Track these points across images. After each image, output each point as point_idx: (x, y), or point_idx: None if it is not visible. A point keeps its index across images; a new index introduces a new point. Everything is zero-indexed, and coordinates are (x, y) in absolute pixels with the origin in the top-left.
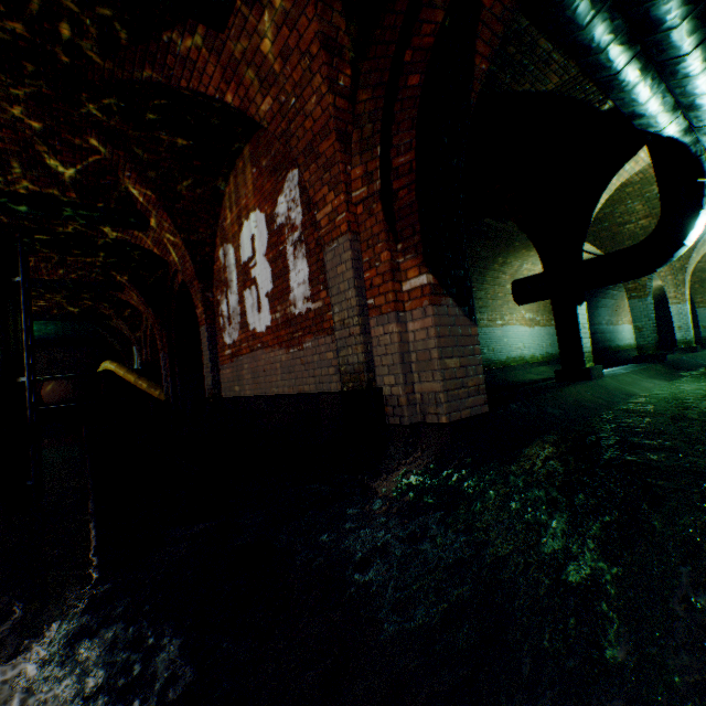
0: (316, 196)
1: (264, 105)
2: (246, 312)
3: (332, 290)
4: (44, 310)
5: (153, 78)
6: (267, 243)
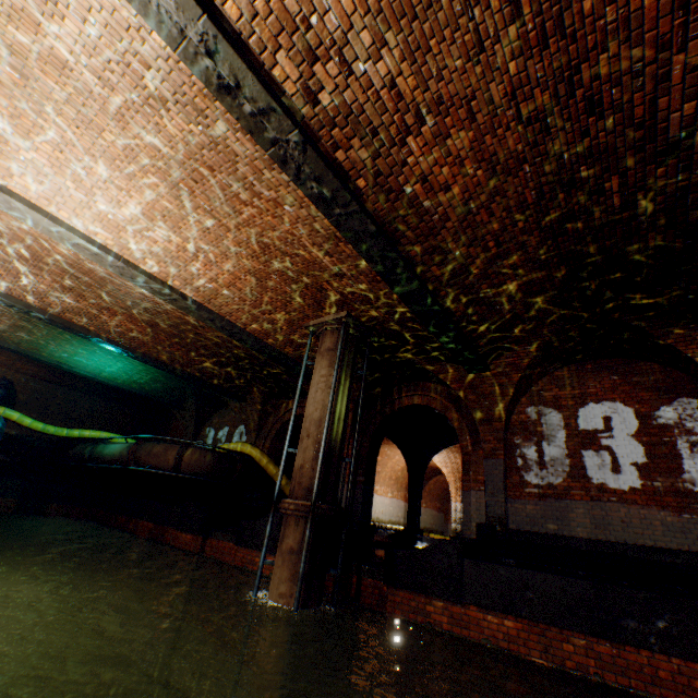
0: None
1: None
2: (584, 467)
3: None
4: (210, 376)
5: (650, 330)
6: (637, 428)
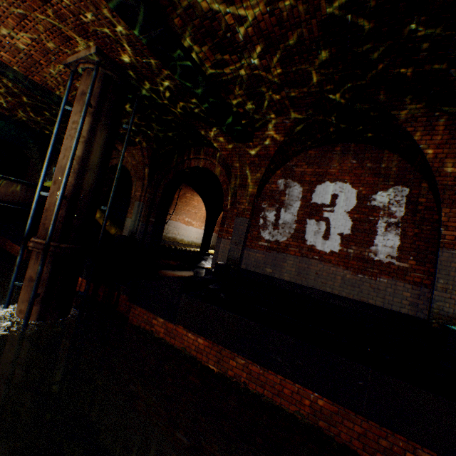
0: (447, 222)
1: (447, 168)
2: (305, 232)
3: (440, 270)
4: (23, 118)
5: (397, 115)
6: (353, 207)
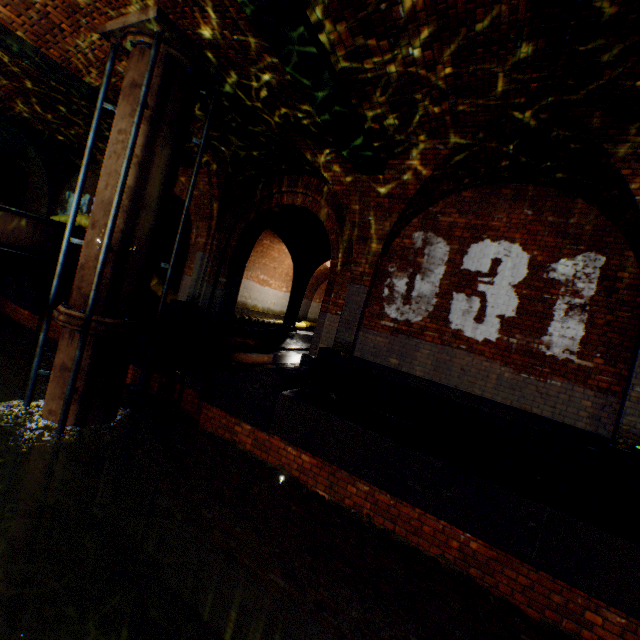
0: None
1: None
2: (449, 310)
3: (638, 375)
4: (23, 113)
5: (612, 150)
6: (523, 279)
